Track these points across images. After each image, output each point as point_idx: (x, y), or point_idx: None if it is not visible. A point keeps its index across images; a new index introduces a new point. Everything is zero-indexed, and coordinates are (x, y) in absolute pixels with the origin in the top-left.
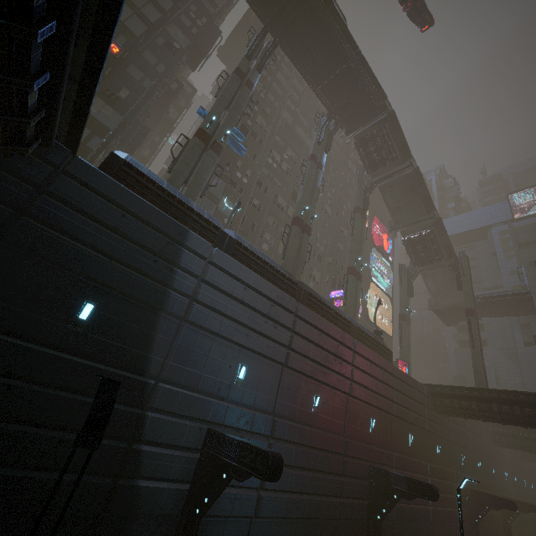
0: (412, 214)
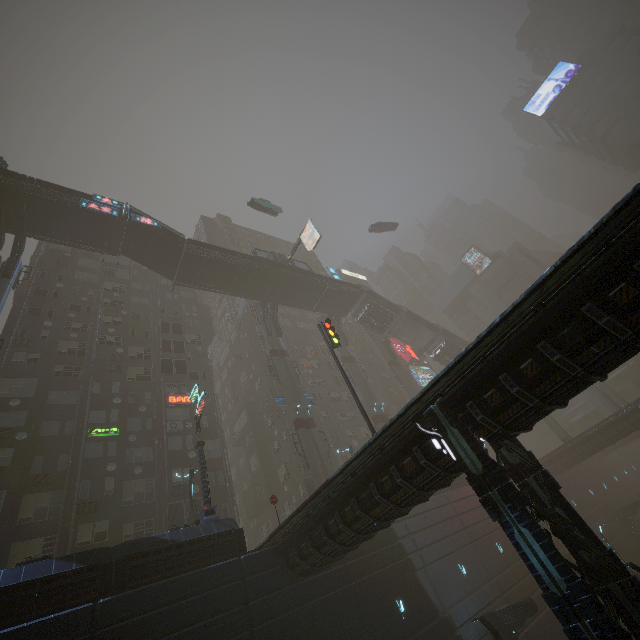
0: (426, 339)
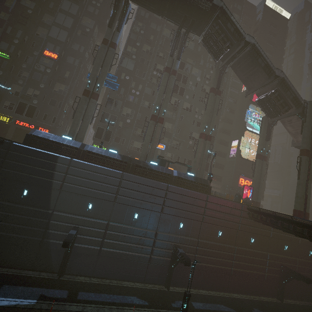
0: (258, 81)
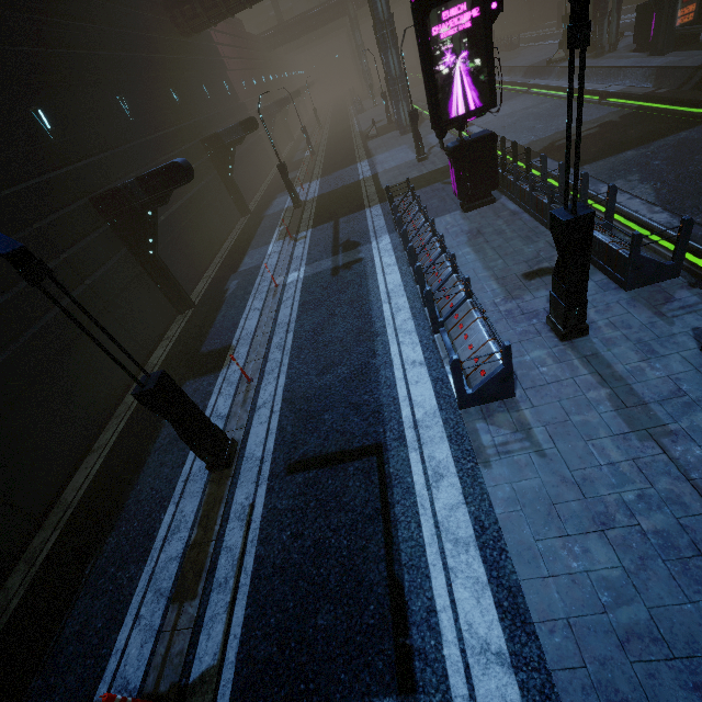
0: None
